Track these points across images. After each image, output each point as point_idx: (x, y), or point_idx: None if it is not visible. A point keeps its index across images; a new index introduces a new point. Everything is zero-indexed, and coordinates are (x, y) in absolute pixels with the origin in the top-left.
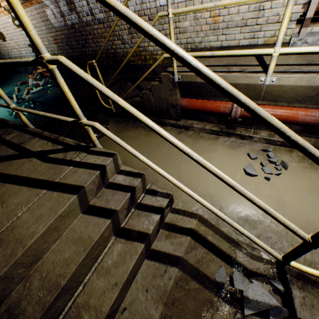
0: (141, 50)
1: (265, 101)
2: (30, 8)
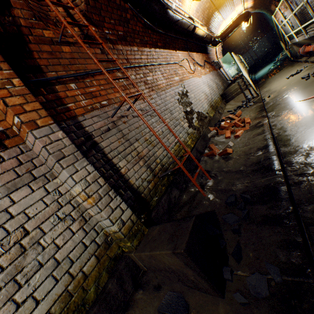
0: None
1: (312, 43)
2: (288, 10)
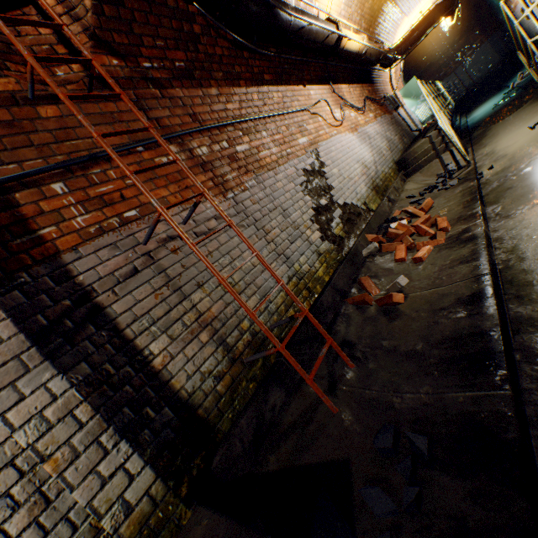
0: None
1: None
2: None
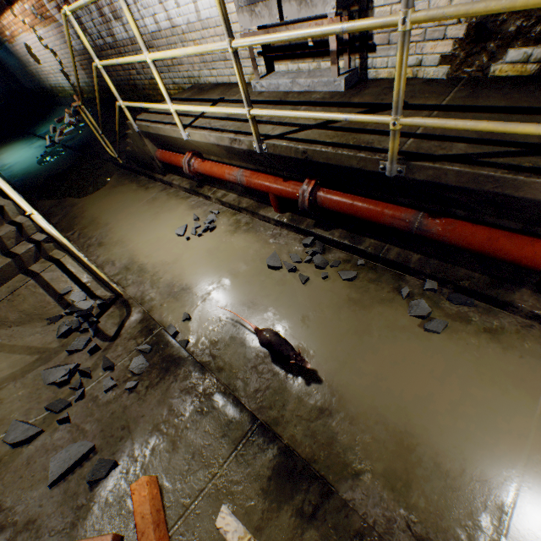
0: (156, 83)
1: (215, 157)
2: (50, 27)
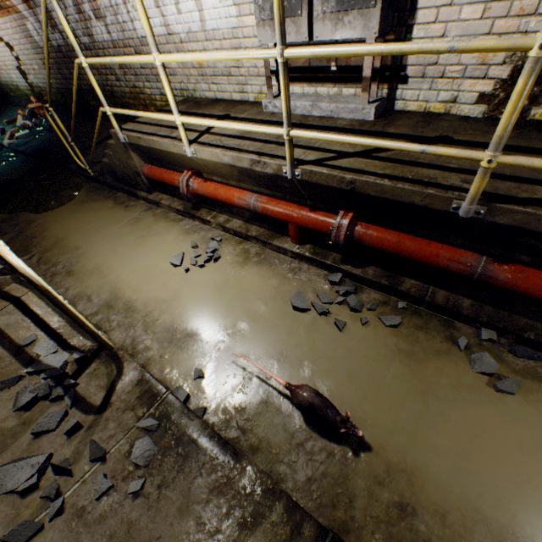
0: (139, 92)
1: (219, 178)
2: (8, 17)
